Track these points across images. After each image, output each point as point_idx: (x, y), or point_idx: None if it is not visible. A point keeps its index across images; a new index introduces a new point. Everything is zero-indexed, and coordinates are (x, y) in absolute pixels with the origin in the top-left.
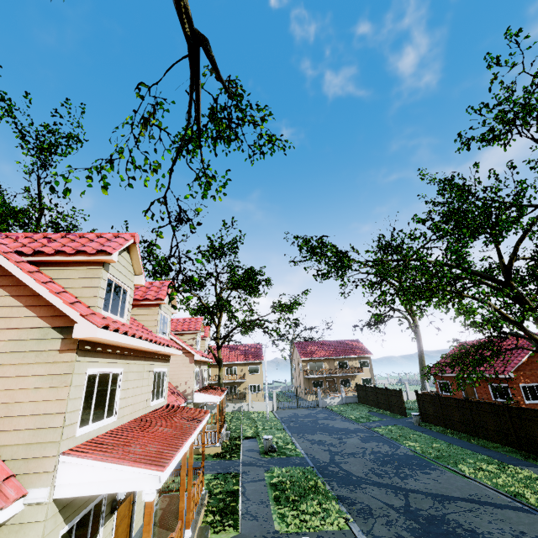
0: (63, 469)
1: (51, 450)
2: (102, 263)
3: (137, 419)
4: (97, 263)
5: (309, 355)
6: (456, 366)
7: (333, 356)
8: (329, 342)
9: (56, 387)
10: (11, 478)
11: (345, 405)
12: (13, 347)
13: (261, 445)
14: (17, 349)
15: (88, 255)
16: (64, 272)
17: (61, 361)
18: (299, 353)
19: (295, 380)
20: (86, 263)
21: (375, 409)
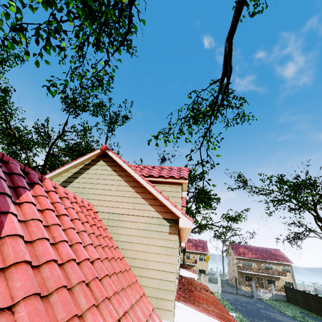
0: (177, 311)
1: (170, 296)
2: (180, 184)
3: (179, 282)
4: (178, 183)
5: (241, 254)
6: None
7: (260, 259)
8: (256, 247)
9: (169, 255)
10: (154, 309)
11: (276, 301)
12: (145, 227)
13: None
14: (147, 228)
15: (175, 179)
16: (161, 187)
17: (170, 239)
18: (234, 252)
19: (229, 271)
20: (172, 183)
21: (306, 311)
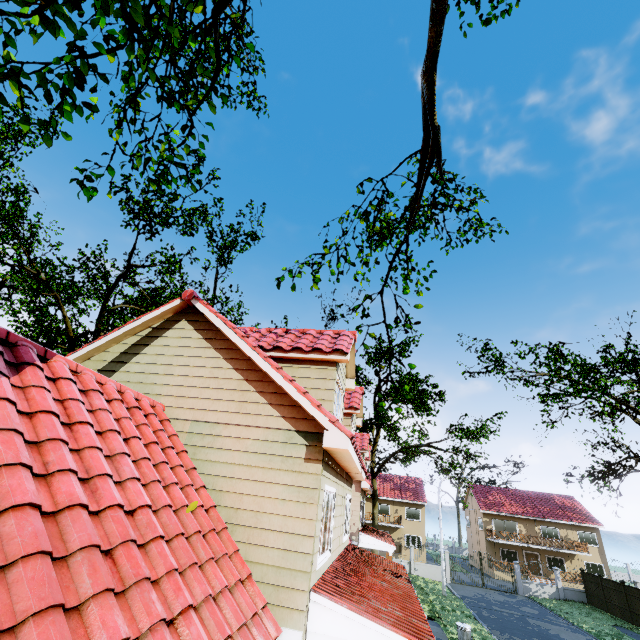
0: (314, 611)
1: (302, 582)
2: (335, 363)
3: (339, 558)
4: (330, 363)
5: (494, 507)
6: None
7: (532, 516)
8: (524, 493)
9: (303, 503)
10: (267, 607)
11: (564, 602)
12: (259, 448)
13: (450, 636)
14: (263, 450)
15: (323, 354)
16: (297, 370)
17: (307, 471)
18: (478, 501)
19: (470, 541)
20: (318, 362)
21: (626, 624)
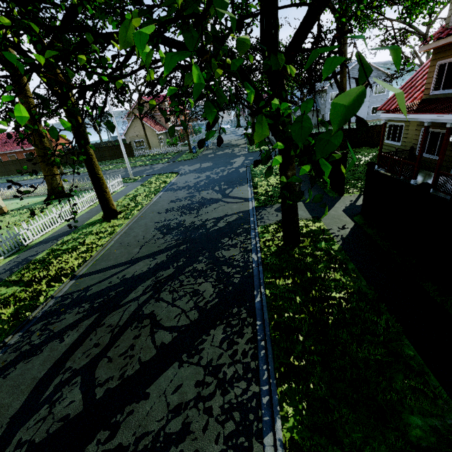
0: None
1: None
2: None
3: None
4: None
5: None
6: (3, 148)
7: None
8: None
9: None
10: None
11: None
12: None
13: None
14: None
15: None
16: None
17: None
18: None
19: None
20: None
21: None
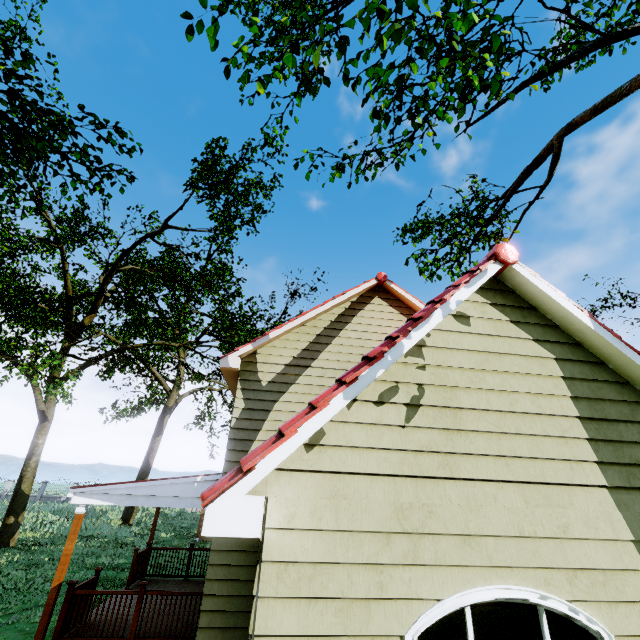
0: None
1: None
2: None
3: None
4: None
5: None
6: None
7: None
8: None
9: None
10: None
11: None
12: None
13: None
14: None
15: None
16: None
17: None
18: None
19: None
20: None
21: None
